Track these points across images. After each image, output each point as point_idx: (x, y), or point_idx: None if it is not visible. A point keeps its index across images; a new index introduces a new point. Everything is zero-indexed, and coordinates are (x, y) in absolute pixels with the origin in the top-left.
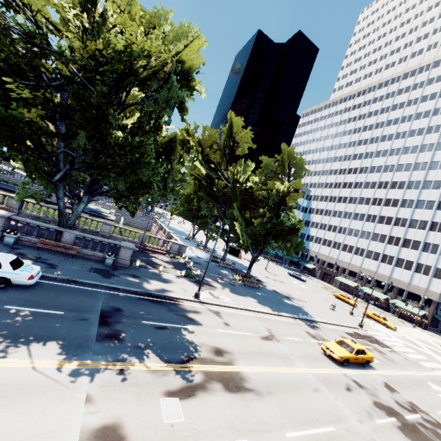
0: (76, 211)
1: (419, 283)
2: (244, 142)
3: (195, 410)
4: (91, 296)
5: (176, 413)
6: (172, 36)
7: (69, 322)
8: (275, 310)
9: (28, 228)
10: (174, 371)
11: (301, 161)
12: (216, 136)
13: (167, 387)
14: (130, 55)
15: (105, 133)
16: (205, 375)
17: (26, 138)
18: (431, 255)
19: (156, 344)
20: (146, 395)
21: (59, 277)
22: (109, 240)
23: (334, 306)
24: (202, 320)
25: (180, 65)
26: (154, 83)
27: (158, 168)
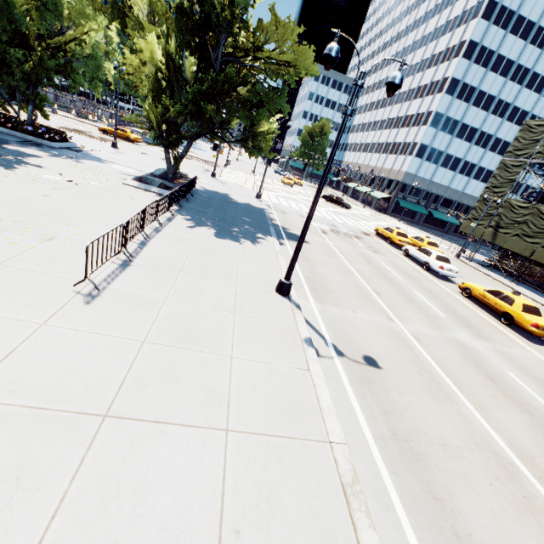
0: None
1: (397, 166)
2: None
3: None
4: None
5: None
6: None
7: None
8: None
9: None
10: None
11: (164, 5)
12: None
13: None
14: None
15: None
16: None
17: None
18: (415, 129)
19: None
20: None
21: None
22: None
23: (229, 160)
24: None
25: None
26: None
27: None
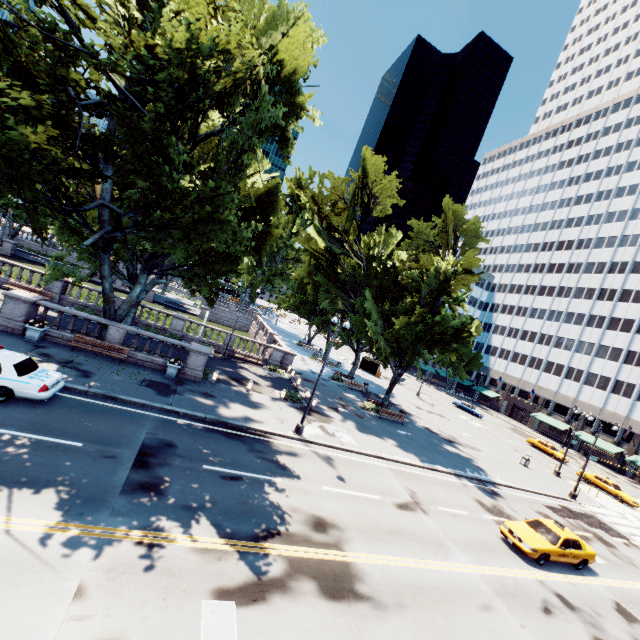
0: (129, 297)
1: None
2: (386, 197)
3: (260, 628)
4: (132, 422)
5: (224, 631)
6: (266, 24)
7: (87, 459)
8: (425, 460)
9: (69, 320)
10: (238, 552)
11: (476, 225)
12: (342, 189)
13: (219, 581)
14: (197, 53)
15: (156, 173)
16: (290, 565)
17: (37, 179)
18: None
19: (217, 504)
20: (180, 593)
21: (91, 390)
22: (174, 341)
23: (527, 460)
24: (302, 470)
25: (278, 70)
26: (238, 99)
27: (242, 231)
